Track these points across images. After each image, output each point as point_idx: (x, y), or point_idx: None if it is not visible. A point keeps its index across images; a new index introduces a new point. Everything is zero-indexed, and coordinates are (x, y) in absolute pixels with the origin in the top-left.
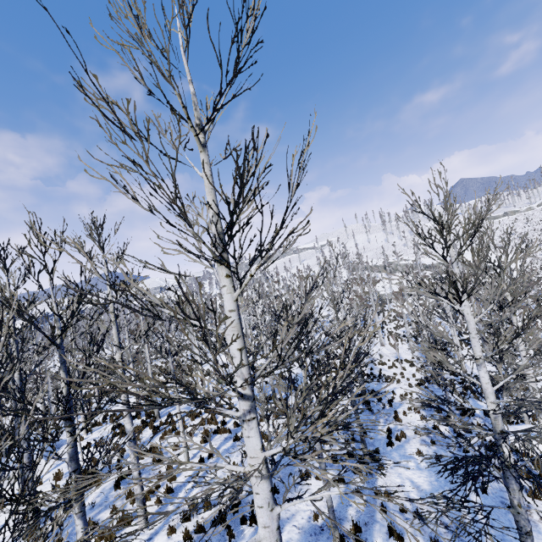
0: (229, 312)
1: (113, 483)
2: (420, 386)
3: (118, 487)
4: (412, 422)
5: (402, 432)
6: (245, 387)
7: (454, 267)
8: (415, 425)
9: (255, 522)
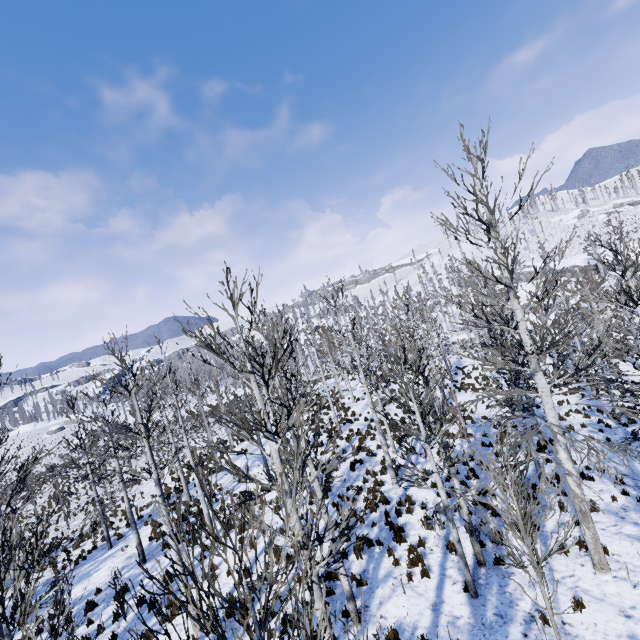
0: (522, 321)
1: (347, 469)
2: (575, 394)
3: (353, 470)
4: (575, 420)
5: (570, 425)
6: (535, 356)
7: (629, 282)
8: (579, 422)
9: (477, 478)
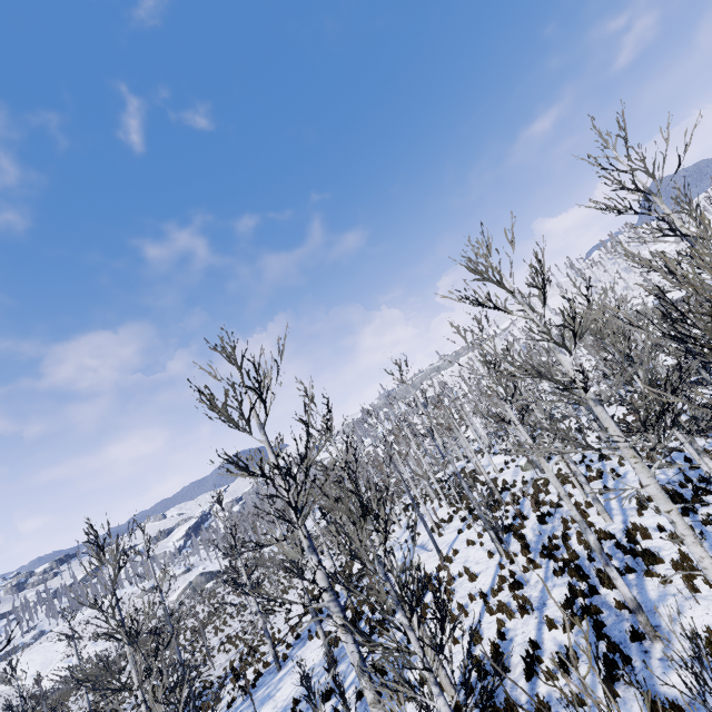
0: None
1: (535, 524)
2: None
3: (544, 523)
4: None
5: None
6: None
7: None
8: None
9: (708, 494)
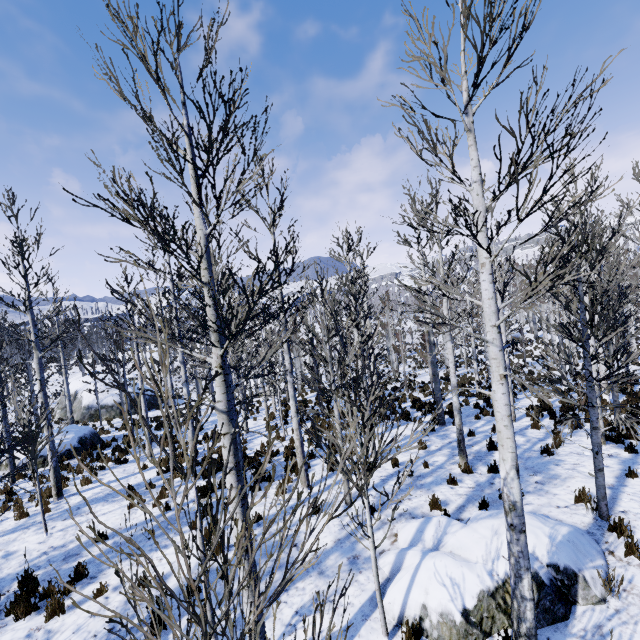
0: None
1: None
2: None
3: None
4: None
5: None
6: None
7: None
8: None
9: None
